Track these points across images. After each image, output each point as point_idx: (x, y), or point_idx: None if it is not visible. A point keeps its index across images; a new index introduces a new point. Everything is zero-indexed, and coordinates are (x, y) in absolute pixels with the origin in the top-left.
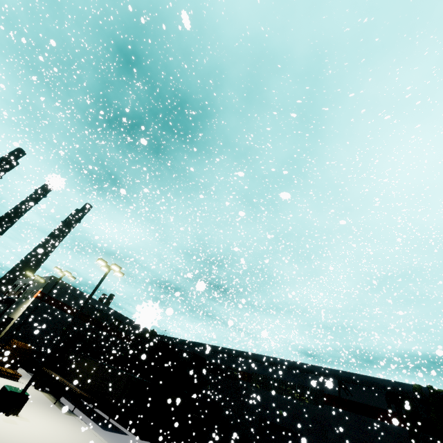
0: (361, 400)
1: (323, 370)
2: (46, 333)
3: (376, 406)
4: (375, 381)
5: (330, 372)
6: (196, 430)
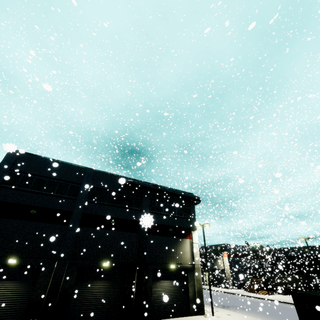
0: None
1: None
2: (239, 270)
3: None
4: None
5: None
6: None
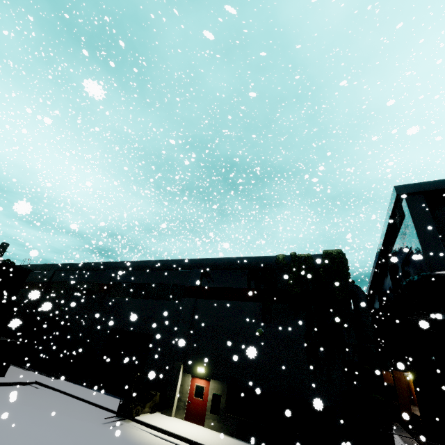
0: (222, 284)
1: (188, 262)
2: None
3: (235, 287)
4: (240, 261)
5: (195, 262)
6: None
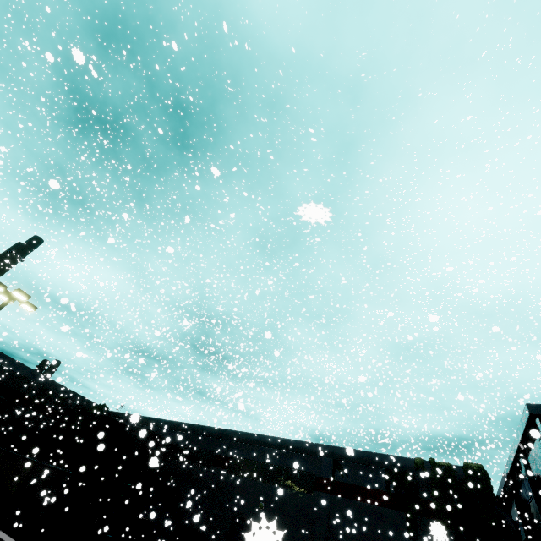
0: (358, 482)
1: (317, 448)
2: None
3: (373, 488)
4: (375, 457)
5: (325, 449)
6: (140, 539)
